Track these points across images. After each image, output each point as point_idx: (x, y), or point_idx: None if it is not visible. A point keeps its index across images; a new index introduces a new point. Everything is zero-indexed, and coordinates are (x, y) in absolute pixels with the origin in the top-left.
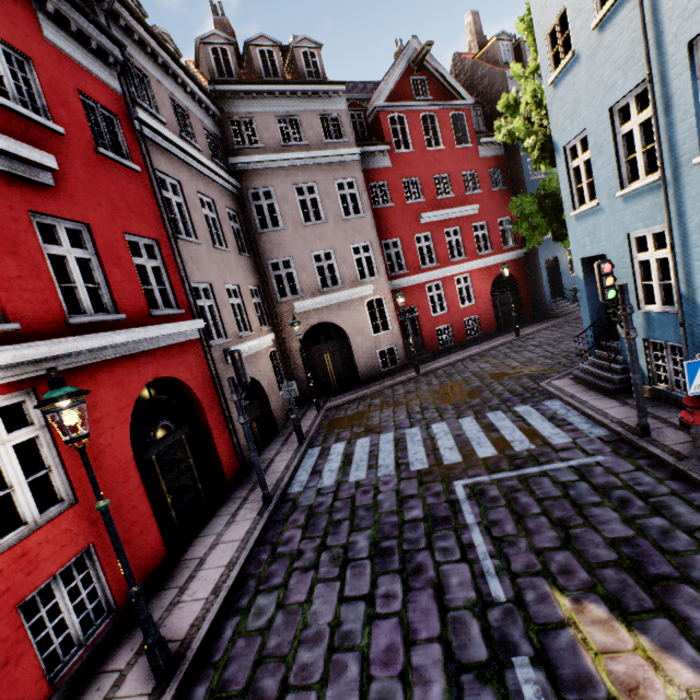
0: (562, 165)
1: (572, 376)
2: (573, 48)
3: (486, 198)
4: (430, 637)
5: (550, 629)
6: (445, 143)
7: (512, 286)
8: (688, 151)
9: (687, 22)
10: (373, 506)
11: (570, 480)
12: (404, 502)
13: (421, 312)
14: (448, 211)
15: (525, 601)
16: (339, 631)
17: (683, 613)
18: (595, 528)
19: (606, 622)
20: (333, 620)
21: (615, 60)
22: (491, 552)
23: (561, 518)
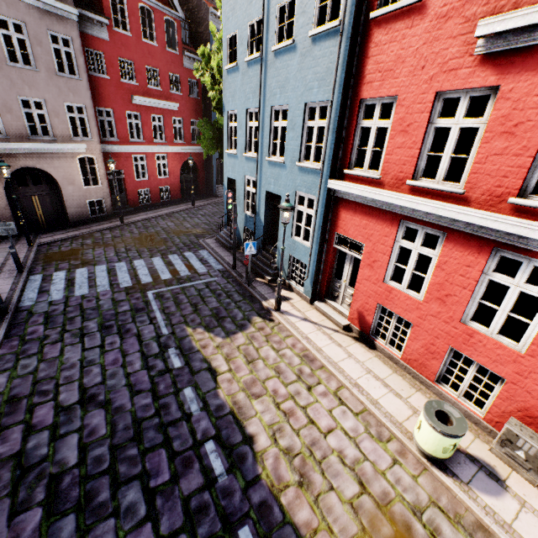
0: (226, 121)
1: (216, 238)
2: (238, 61)
3: (184, 101)
4: (135, 351)
5: (184, 338)
6: (159, 42)
7: (195, 169)
8: (266, 152)
9: (272, 97)
10: (97, 308)
11: (202, 288)
12: (118, 304)
13: (127, 175)
14: (156, 101)
15: (176, 332)
16: (86, 361)
17: (225, 325)
18: (207, 305)
19: (202, 333)
20: (81, 358)
21: (251, 87)
22: (164, 319)
23: (195, 303)
